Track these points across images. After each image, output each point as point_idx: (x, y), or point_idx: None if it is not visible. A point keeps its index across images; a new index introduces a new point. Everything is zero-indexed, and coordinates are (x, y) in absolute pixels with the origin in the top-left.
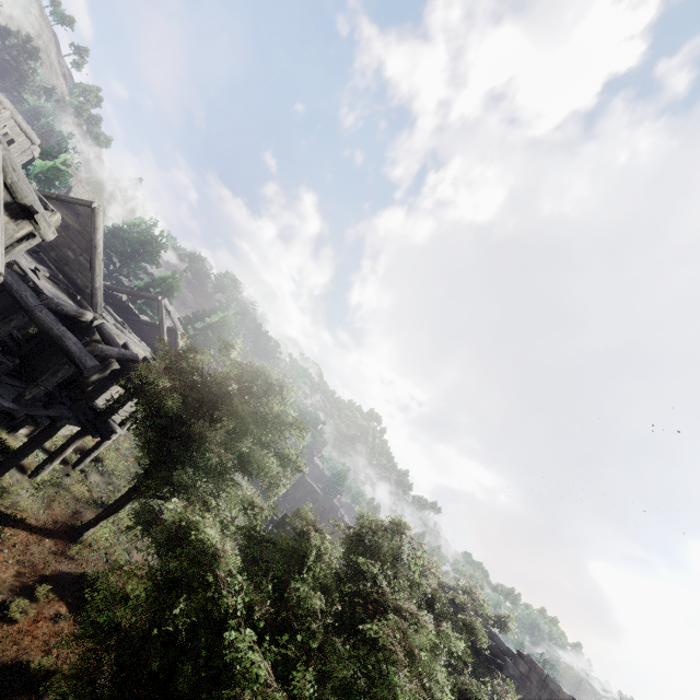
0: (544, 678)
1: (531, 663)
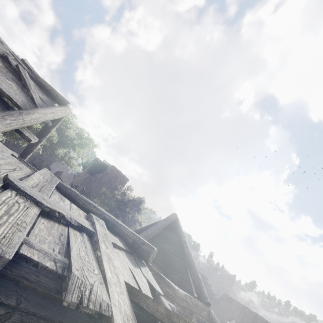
0: (118, 171)
1: (115, 168)
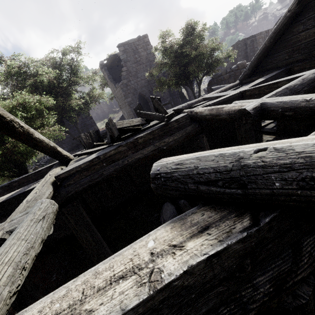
0: (128, 43)
1: (122, 45)
